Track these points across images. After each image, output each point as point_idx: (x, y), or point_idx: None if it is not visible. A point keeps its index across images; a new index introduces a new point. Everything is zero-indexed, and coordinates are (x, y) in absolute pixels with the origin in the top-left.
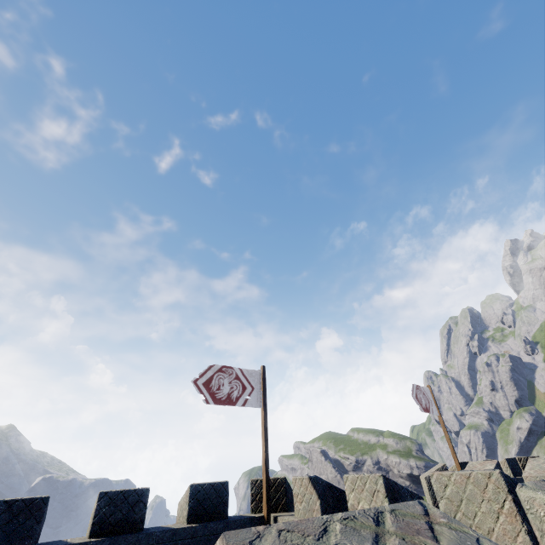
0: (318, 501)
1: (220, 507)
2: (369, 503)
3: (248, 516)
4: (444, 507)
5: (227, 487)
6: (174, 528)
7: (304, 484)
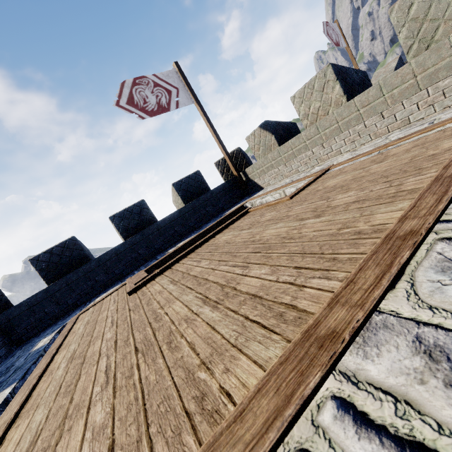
0: (272, 137)
1: (202, 186)
2: (319, 100)
3: (224, 183)
4: (406, 33)
5: (200, 174)
6: (178, 210)
7: (257, 135)
